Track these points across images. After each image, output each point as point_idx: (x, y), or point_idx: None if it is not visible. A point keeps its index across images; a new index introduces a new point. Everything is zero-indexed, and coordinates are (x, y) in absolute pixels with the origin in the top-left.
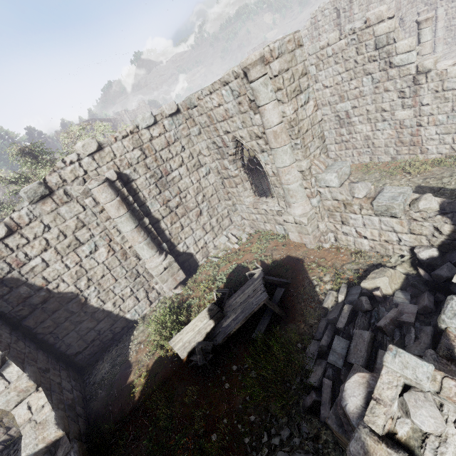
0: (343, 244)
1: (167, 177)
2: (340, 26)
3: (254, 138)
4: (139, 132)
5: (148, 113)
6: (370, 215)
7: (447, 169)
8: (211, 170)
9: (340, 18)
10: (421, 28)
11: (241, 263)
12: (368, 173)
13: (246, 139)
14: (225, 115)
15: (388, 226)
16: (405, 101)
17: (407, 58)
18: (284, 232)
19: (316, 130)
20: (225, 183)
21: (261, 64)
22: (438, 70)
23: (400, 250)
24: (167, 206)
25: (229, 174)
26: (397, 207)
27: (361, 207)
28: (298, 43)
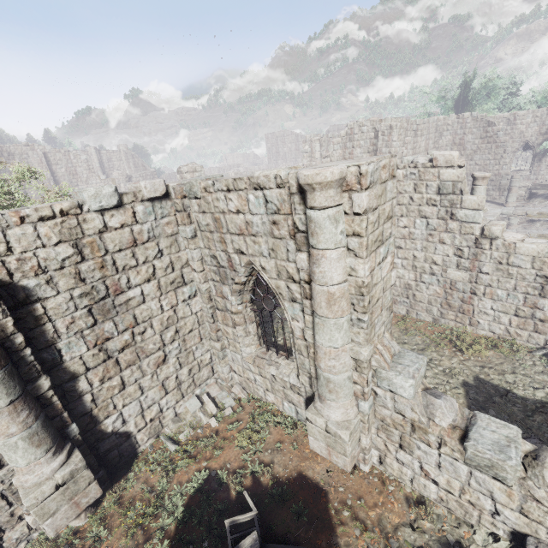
0: (391, 473)
1: (117, 298)
2: (376, 146)
3: (284, 277)
4: (81, 214)
5: (109, 188)
6: (456, 459)
7: (506, 360)
8: (198, 292)
9: (378, 140)
10: (477, 184)
11: (218, 470)
12: (407, 334)
13: (270, 273)
14: (244, 229)
15: (483, 486)
16: (461, 261)
17: (473, 216)
18: (296, 415)
19: (387, 297)
20: (217, 315)
21: (336, 188)
22: (506, 240)
23: (493, 525)
24: (101, 348)
25: (226, 306)
26: (511, 472)
27: (443, 442)
28: (391, 172)
